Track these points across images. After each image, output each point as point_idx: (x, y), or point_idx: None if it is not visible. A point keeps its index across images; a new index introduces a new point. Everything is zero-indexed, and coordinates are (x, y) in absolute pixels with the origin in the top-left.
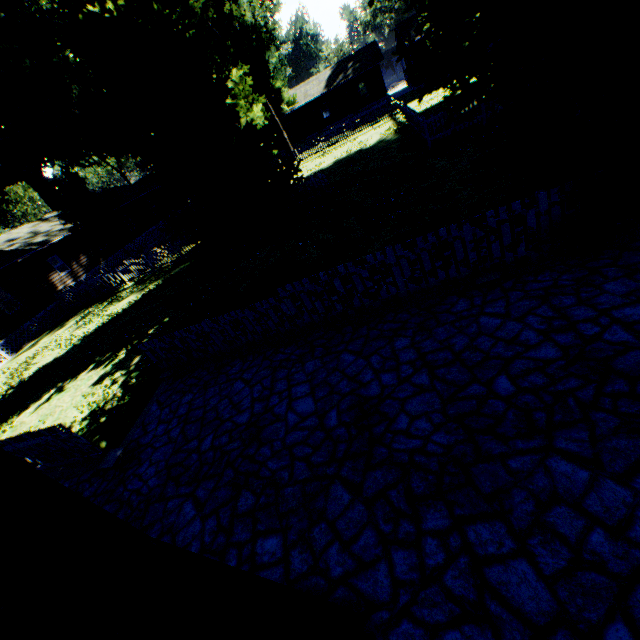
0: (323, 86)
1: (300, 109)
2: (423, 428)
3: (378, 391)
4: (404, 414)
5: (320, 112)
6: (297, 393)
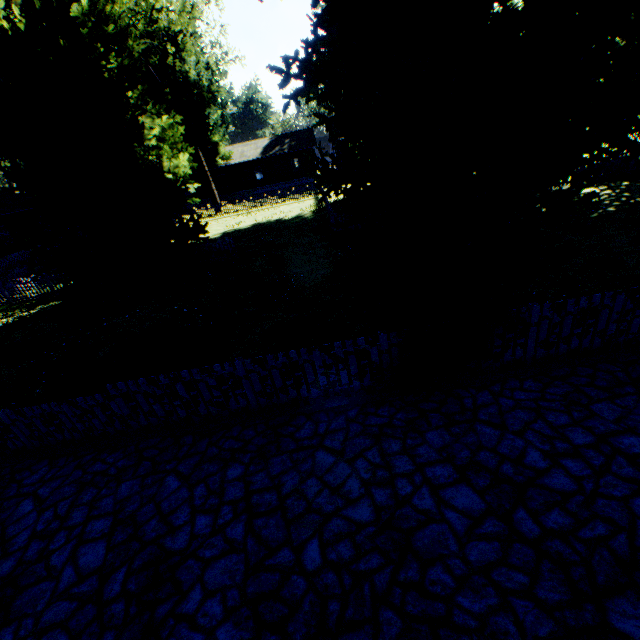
0: (260, 151)
1: (235, 165)
2: (213, 613)
3: (185, 543)
4: (200, 586)
5: (254, 173)
6: (92, 532)
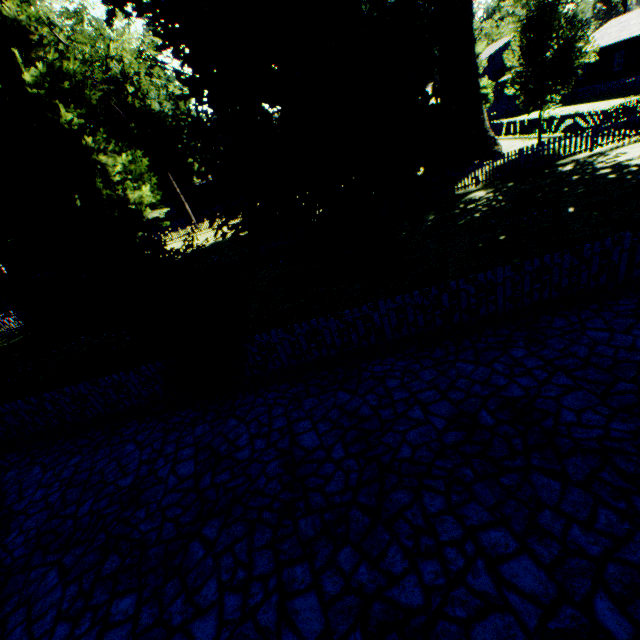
0: None
1: None
2: (17, 543)
3: (24, 506)
4: (19, 529)
5: None
6: None
